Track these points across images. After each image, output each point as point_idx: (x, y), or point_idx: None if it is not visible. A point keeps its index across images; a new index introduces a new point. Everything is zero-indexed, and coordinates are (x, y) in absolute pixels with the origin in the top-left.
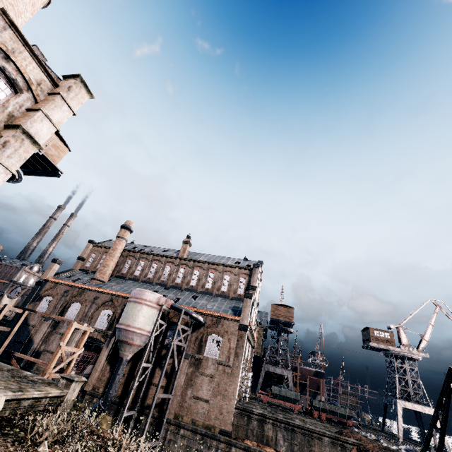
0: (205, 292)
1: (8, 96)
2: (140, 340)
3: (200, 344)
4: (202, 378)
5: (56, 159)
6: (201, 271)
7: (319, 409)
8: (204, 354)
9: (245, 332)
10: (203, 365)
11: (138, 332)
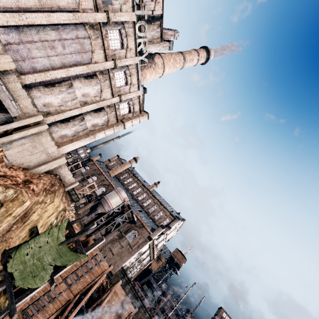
0: (147, 212)
1: (126, 113)
2: (107, 208)
3: (127, 230)
4: (118, 244)
5: None
6: (152, 202)
7: (159, 317)
8: (126, 235)
9: (149, 240)
10: (122, 239)
11: (109, 204)
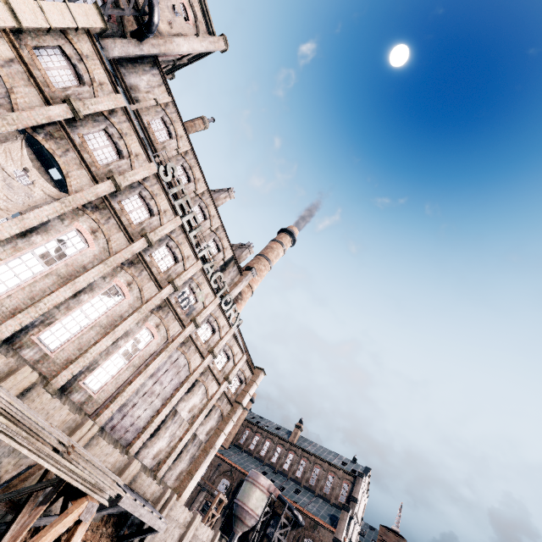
0: (308, 487)
1: (238, 386)
2: (250, 521)
3: None
4: None
5: None
6: (307, 463)
7: None
8: None
9: None
10: None
11: (250, 513)
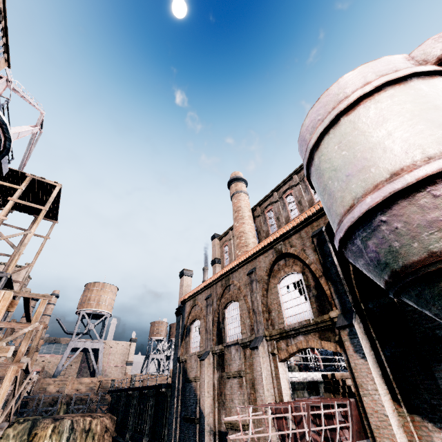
0: None
1: None
2: None
3: None
4: None
5: None
6: None
7: None
8: None
9: None
10: None
11: None
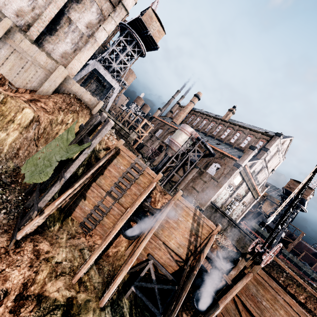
0: (228, 143)
1: None
2: (176, 149)
3: (206, 165)
4: (200, 181)
5: (158, 39)
6: (232, 130)
7: (286, 257)
8: (206, 170)
9: (237, 168)
10: (203, 175)
11: (176, 144)
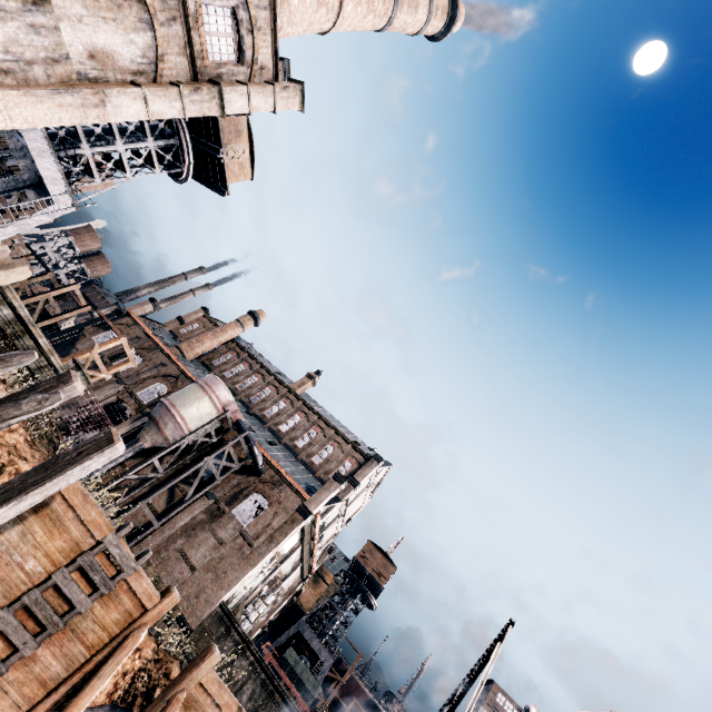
0: (290, 447)
1: (229, 61)
2: (173, 434)
3: (237, 494)
4: (208, 536)
5: (233, 178)
6: (304, 420)
7: None
8: (233, 509)
9: (303, 518)
10: (221, 521)
11: (177, 421)
